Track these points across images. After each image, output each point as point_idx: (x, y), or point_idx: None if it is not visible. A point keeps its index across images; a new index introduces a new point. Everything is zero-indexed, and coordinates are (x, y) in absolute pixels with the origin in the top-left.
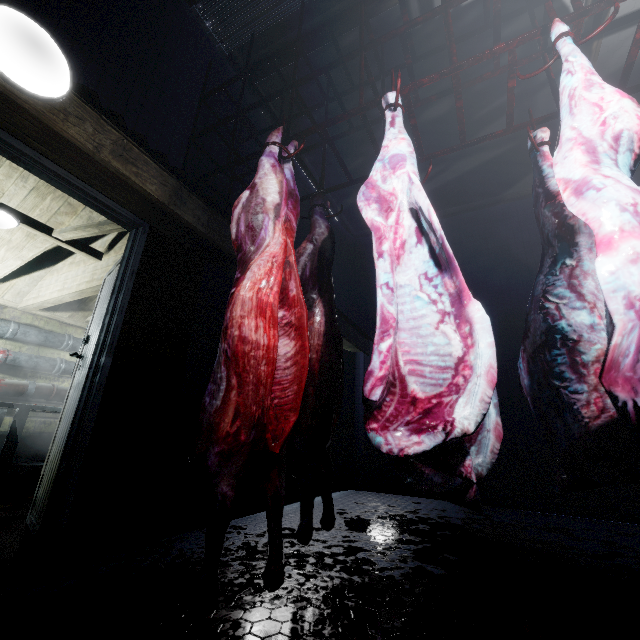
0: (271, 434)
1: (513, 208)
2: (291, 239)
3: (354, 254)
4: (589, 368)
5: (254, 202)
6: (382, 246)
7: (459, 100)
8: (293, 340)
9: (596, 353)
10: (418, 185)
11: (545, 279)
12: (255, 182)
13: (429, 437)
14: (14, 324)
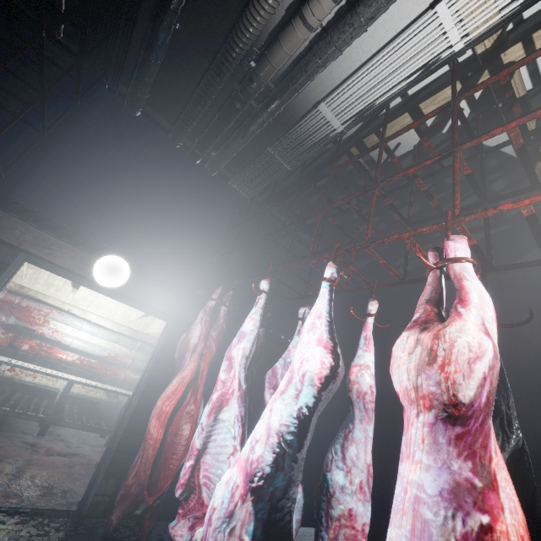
0: (161, 487)
1: (520, 279)
2: (208, 359)
3: (365, 305)
4: (334, 523)
5: (185, 342)
6: (213, 395)
7: (323, 273)
8: (190, 428)
9: (341, 513)
10: (238, 361)
11: (340, 431)
12: (191, 327)
13: (188, 535)
14: (140, 343)
